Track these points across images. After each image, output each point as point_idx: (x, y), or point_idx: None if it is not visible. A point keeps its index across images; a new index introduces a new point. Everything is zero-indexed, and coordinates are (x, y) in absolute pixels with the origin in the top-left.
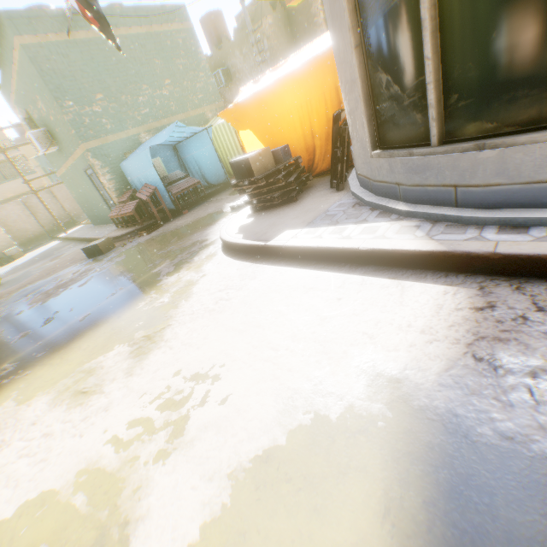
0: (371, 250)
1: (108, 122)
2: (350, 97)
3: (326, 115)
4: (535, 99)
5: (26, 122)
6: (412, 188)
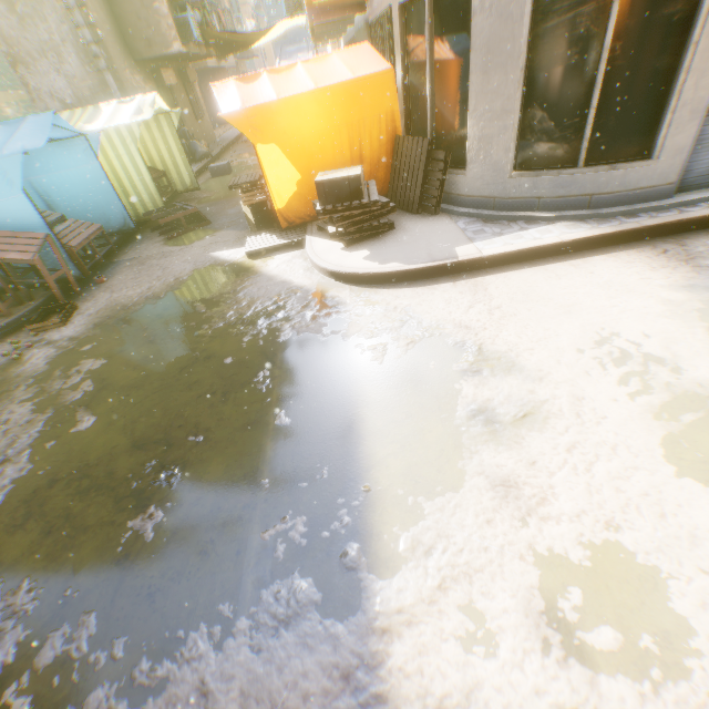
0: (573, 241)
1: None
2: (492, 124)
3: (378, 140)
4: (638, 144)
5: None
6: (555, 199)
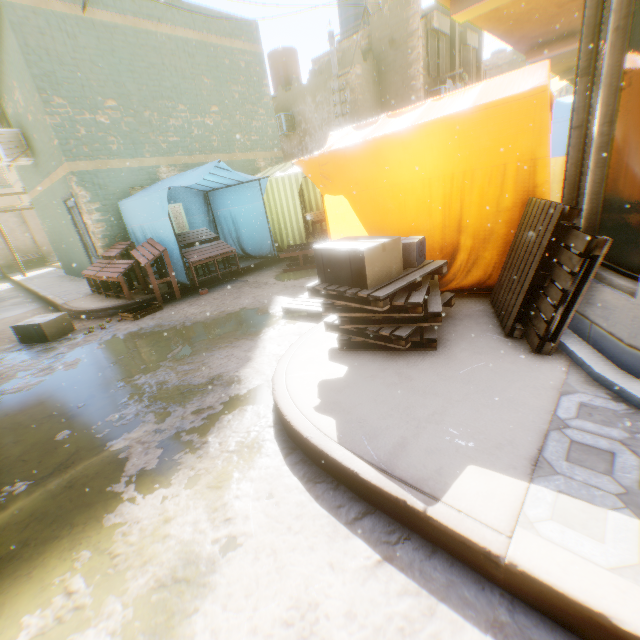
0: None
1: (116, 141)
2: None
3: (496, 201)
4: None
5: None
6: None
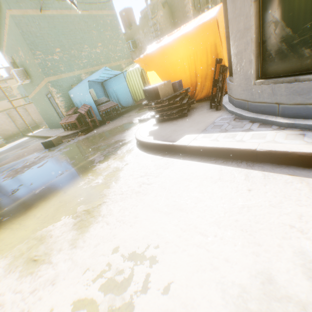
0: (268, 151)
1: (62, 66)
2: (240, 42)
3: (206, 62)
4: None
5: (12, 65)
6: (292, 106)
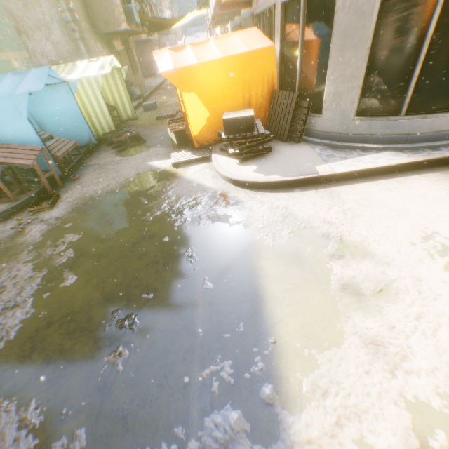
0: (397, 165)
1: None
2: (343, 85)
3: (262, 92)
4: (442, 101)
5: None
6: (382, 136)
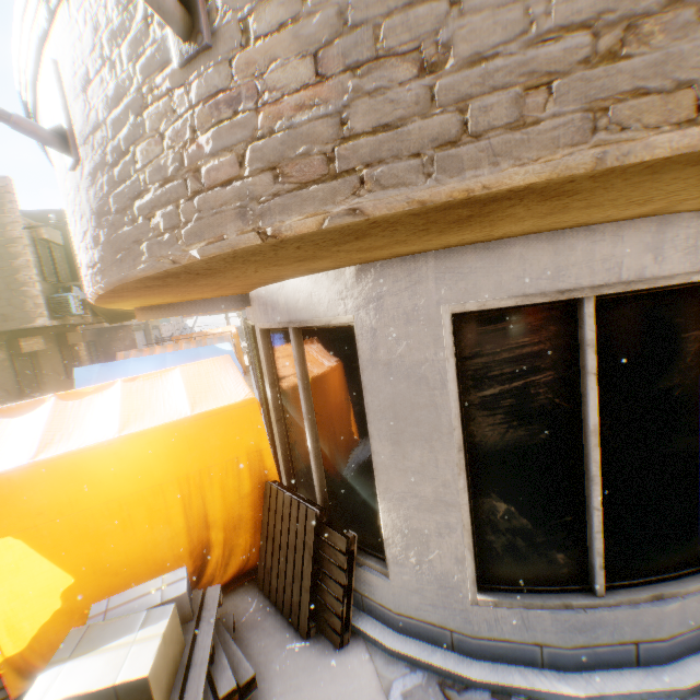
0: None
1: None
2: (422, 514)
3: (237, 489)
4: (677, 547)
5: None
6: (572, 650)
